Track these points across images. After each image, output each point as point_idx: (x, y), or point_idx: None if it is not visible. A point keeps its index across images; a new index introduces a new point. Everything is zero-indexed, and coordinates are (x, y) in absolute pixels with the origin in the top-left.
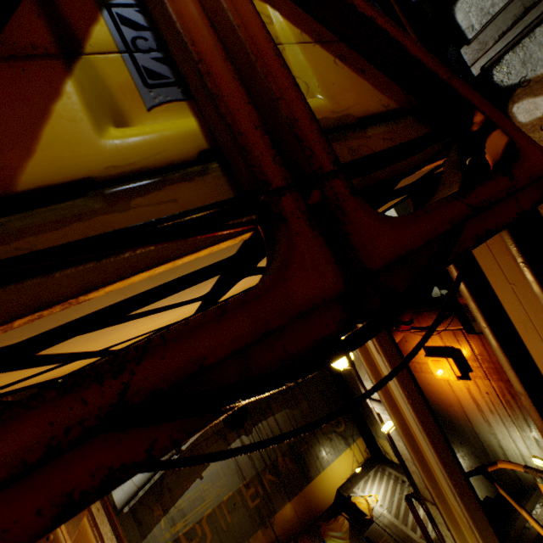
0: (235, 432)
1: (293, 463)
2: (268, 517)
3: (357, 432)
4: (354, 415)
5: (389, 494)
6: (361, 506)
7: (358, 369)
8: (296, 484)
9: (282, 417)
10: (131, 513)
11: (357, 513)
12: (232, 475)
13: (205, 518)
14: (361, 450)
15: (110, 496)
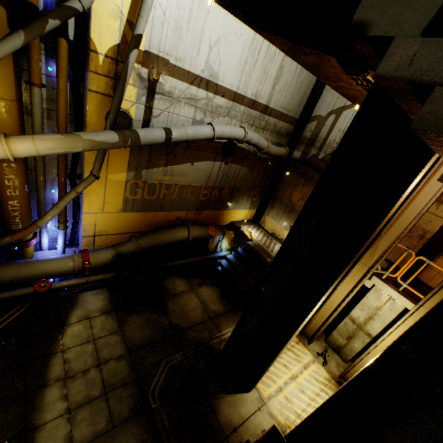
0: (222, 157)
1: (228, 196)
2: (201, 209)
3: (257, 206)
4: (263, 198)
5: (261, 237)
6: (246, 234)
7: None
8: (222, 206)
9: (243, 171)
10: (150, 149)
11: (241, 235)
12: (204, 177)
13: (179, 186)
14: (251, 215)
15: (169, 129)
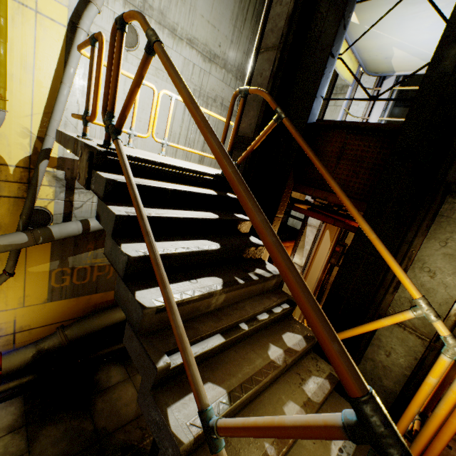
0: None
1: None
2: None
3: None
4: None
5: None
6: None
7: (298, 248)
8: None
9: None
10: (75, 237)
11: None
12: None
13: None
14: None
15: (87, 221)
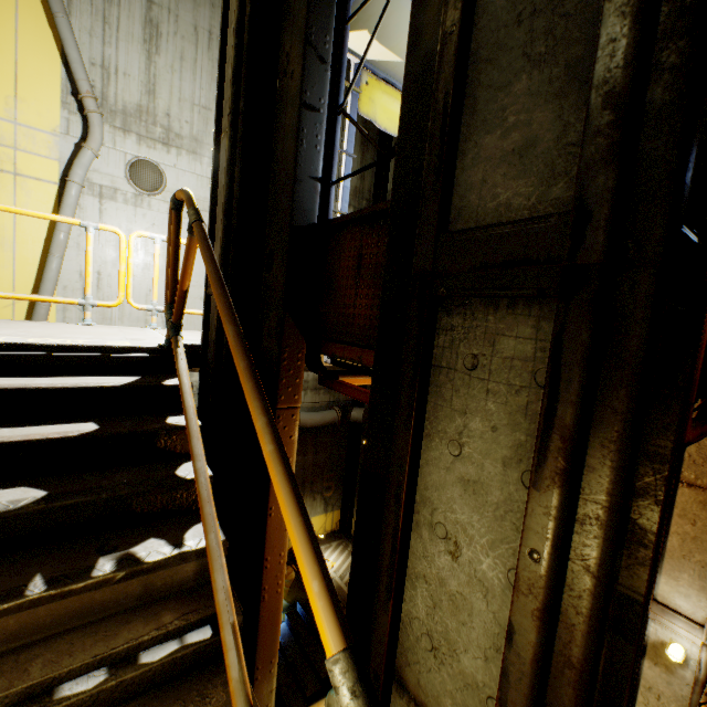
0: None
1: None
2: None
3: (340, 504)
4: (346, 488)
5: (346, 566)
6: None
7: None
8: None
9: None
10: None
11: None
12: None
13: None
14: (333, 521)
15: None
